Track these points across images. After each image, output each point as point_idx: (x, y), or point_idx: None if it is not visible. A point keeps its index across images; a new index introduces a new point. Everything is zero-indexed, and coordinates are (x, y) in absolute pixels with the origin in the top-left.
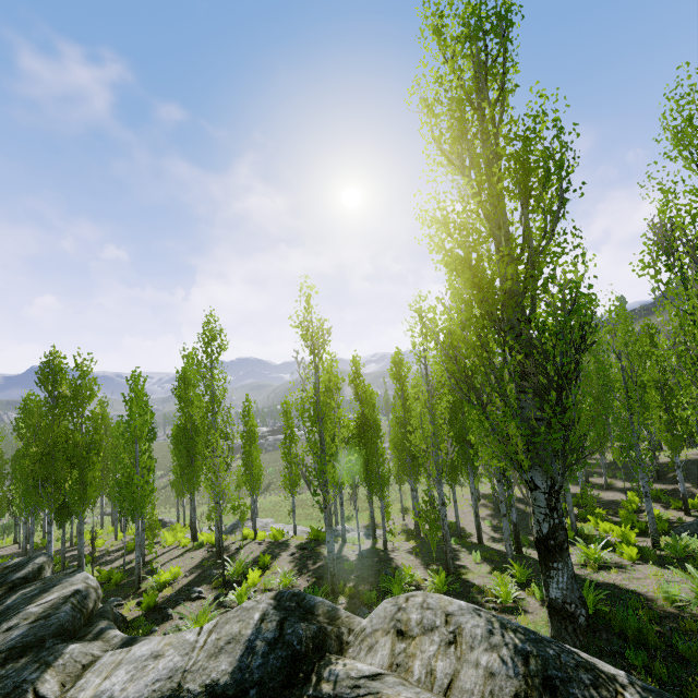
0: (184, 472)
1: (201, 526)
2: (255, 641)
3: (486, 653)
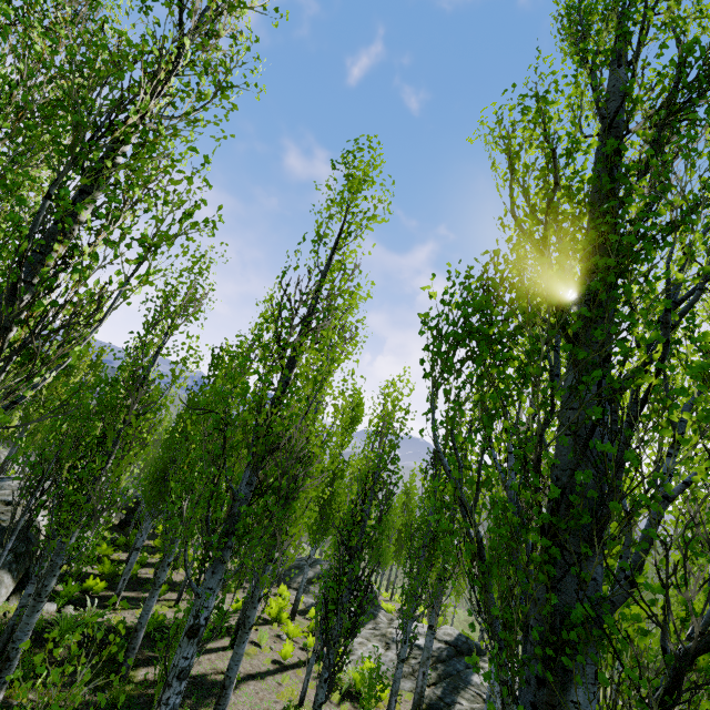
0: (397, 551)
1: (382, 589)
2: (458, 638)
3: None
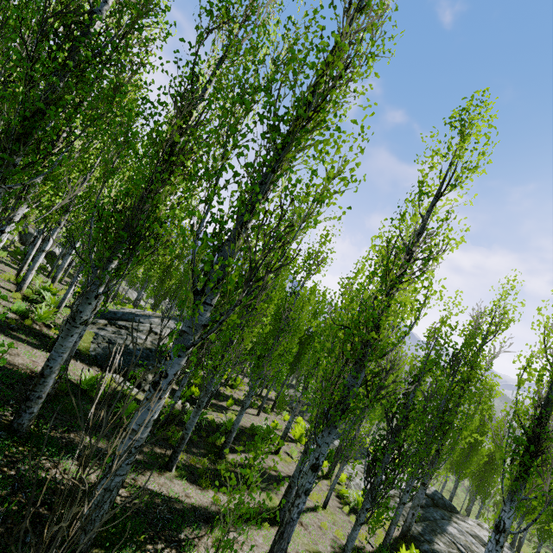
0: (382, 411)
1: None
2: (434, 493)
3: (504, 548)
